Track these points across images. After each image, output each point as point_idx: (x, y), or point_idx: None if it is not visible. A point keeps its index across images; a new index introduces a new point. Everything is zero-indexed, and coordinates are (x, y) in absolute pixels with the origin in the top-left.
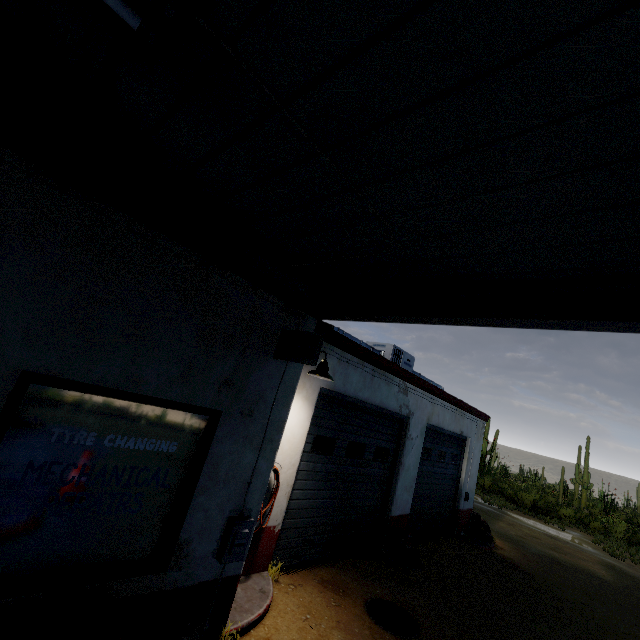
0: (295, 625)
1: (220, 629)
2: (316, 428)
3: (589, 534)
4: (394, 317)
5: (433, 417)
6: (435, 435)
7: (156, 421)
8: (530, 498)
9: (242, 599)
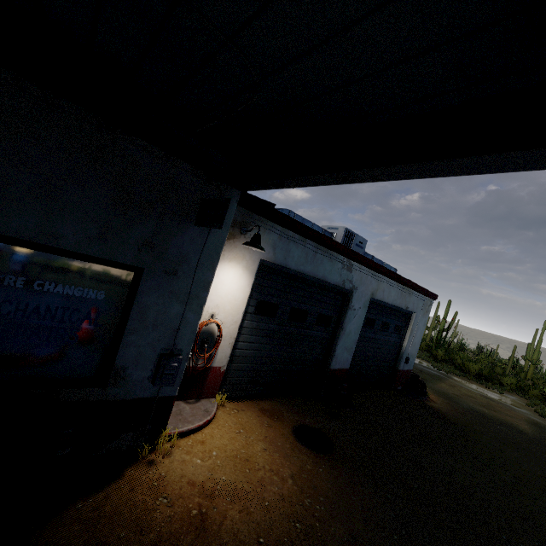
0: (228, 435)
1: (161, 431)
2: (259, 294)
3: (526, 399)
4: (293, 180)
5: (378, 293)
6: (380, 308)
7: (81, 273)
8: (476, 367)
9: (188, 414)
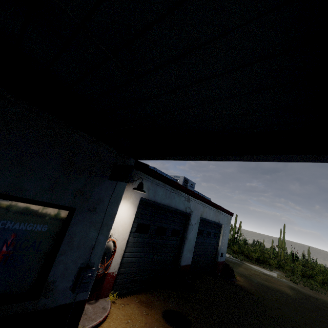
0: (120, 326)
1: None
2: (138, 219)
3: (284, 272)
4: (171, 157)
5: (204, 214)
6: (205, 223)
7: (34, 213)
8: (256, 255)
9: (91, 313)
